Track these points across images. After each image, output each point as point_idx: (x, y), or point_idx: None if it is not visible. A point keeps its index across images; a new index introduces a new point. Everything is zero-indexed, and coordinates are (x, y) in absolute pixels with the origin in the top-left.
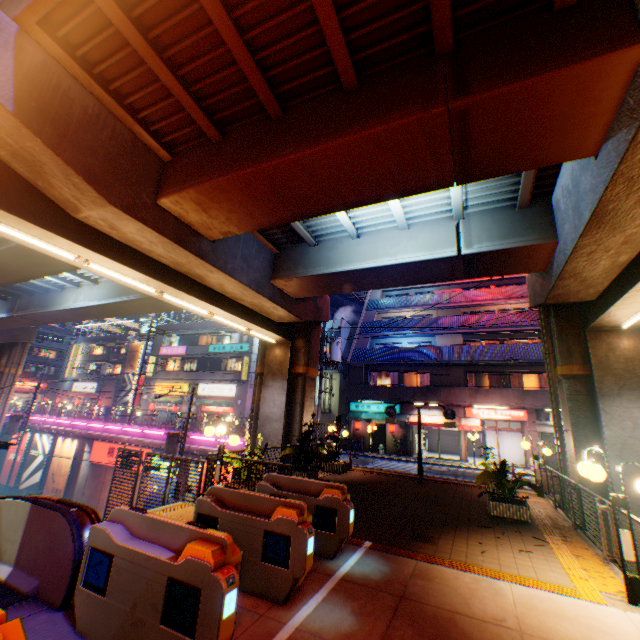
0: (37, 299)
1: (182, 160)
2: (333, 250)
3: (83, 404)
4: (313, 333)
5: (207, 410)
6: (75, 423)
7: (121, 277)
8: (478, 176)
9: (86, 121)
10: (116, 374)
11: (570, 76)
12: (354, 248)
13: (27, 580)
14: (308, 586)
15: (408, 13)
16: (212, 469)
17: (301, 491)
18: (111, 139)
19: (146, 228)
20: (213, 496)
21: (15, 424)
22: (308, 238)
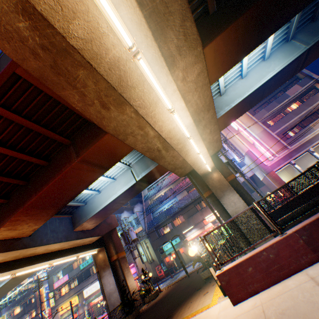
0: None
1: None
2: (93, 202)
3: None
4: (113, 235)
5: (94, 303)
6: None
7: None
8: (111, 165)
9: None
10: None
11: (104, 140)
12: (101, 197)
13: None
14: None
15: (50, 140)
16: None
17: None
18: None
19: None
20: None
21: None
22: (80, 204)
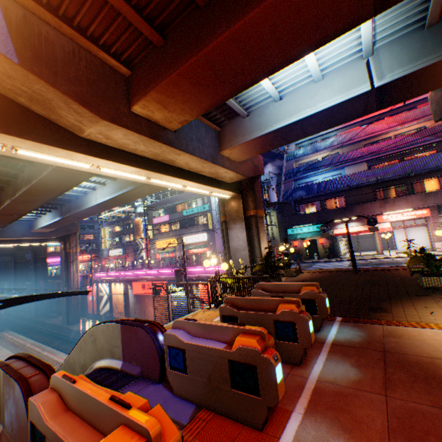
0: (73, 204)
1: (139, 71)
2: (262, 116)
3: (119, 262)
4: (255, 185)
5: (192, 252)
6: (118, 274)
7: (122, 173)
8: None
9: (66, 58)
10: (132, 241)
11: None
12: (279, 109)
13: (133, 368)
14: (311, 352)
15: None
16: (214, 287)
17: (284, 291)
18: (87, 68)
19: (129, 132)
20: (228, 303)
21: (86, 280)
22: (241, 111)
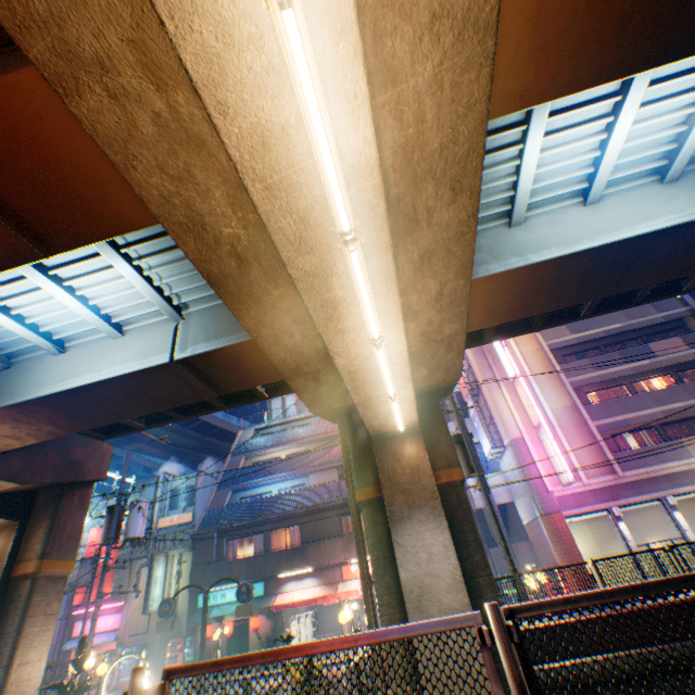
0: None
1: None
2: (29, 372)
3: None
4: (69, 500)
5: None
6: None
7: None
8: (65, 241)
9: None
10: None
11: (23, 89)
12: (55, 366)
13: None
14: None
15: None
16: None
17: None
18: None
19: None
20: None
21: None
22: None
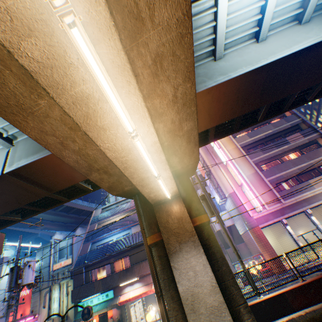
0: None
1: None
2: None
3: None
4: None
5: None
6: None
7: None
8: None
9: None
10: None
11: None
12: None
13: None
14: None
15: None
16: None
17: None
18: None
19: None
20: None
21: None
22: None
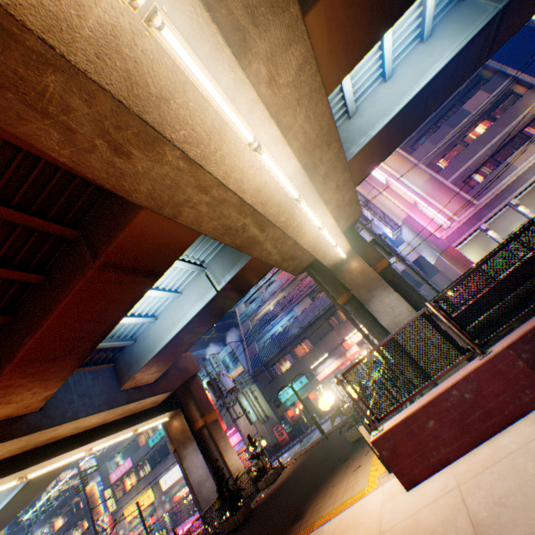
0: None
1: None
2: (148, 337)
3: None
4: (193, 387)
5: (180, 497)
6: None
7: None
8: (164, 269)
9: None
10: None
11: (140, 222)
12: (159, 327)
13: None
14: None
15: (38, 235)
16: None
17: None
18: None
19: None
20: None
21: None
22: (124, 343)
